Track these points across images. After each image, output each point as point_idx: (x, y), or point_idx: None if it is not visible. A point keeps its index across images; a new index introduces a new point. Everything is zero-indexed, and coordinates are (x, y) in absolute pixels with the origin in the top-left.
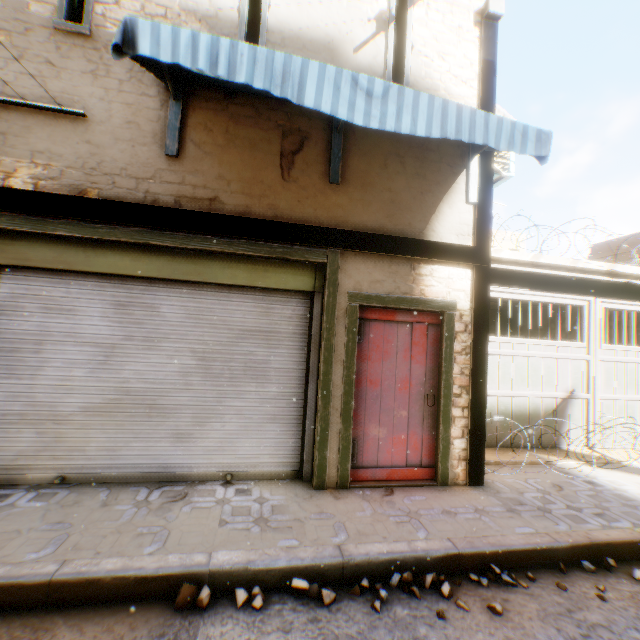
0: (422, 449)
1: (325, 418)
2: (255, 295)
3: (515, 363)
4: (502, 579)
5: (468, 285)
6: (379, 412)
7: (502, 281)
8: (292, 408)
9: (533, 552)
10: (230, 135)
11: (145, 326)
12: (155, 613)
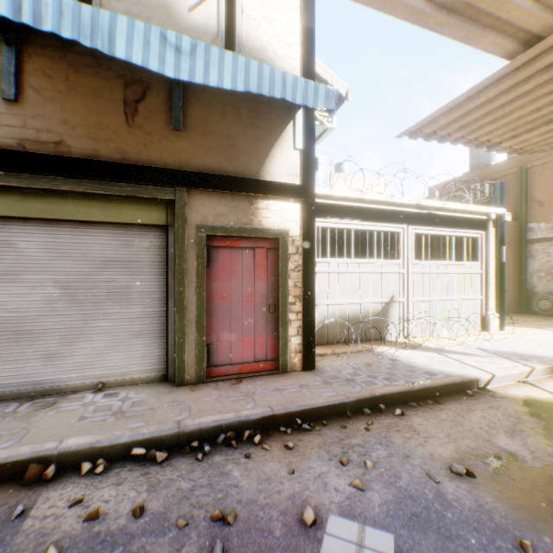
0: (267, 347)
1: (181, 329)
2: (113, 230)
3: (350, 278)
4: (302, 428)
5: (298, 216)
6: (230, 321)
7: (338, 214)
8: (156, 324)
9: (330, 407)
10: (71, 83)
11: (4, 261)
12: (4, 491)
